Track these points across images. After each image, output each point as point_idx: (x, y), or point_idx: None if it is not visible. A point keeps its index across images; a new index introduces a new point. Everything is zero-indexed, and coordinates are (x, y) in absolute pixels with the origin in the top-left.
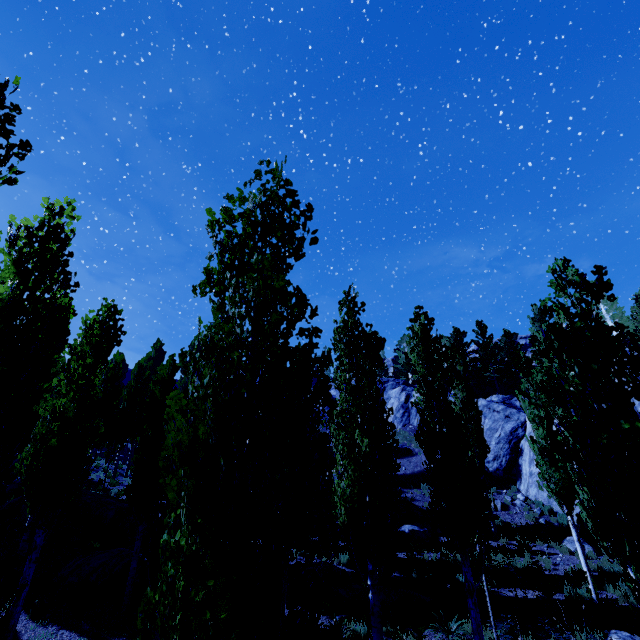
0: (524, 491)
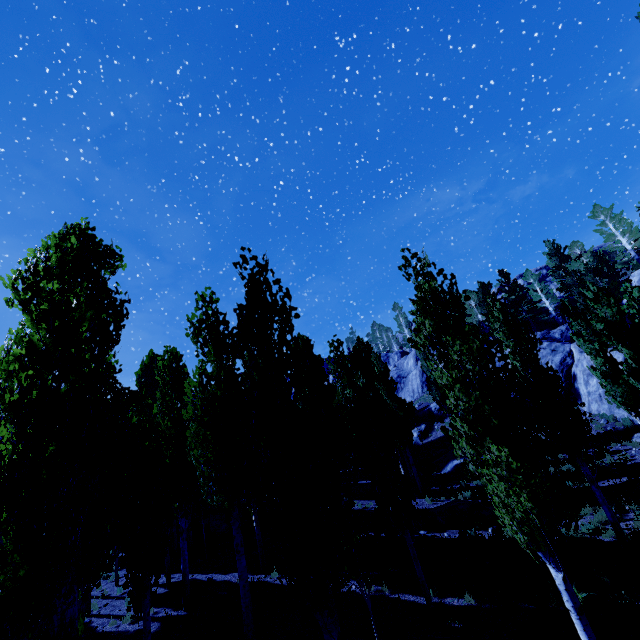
0: (586, 408)
